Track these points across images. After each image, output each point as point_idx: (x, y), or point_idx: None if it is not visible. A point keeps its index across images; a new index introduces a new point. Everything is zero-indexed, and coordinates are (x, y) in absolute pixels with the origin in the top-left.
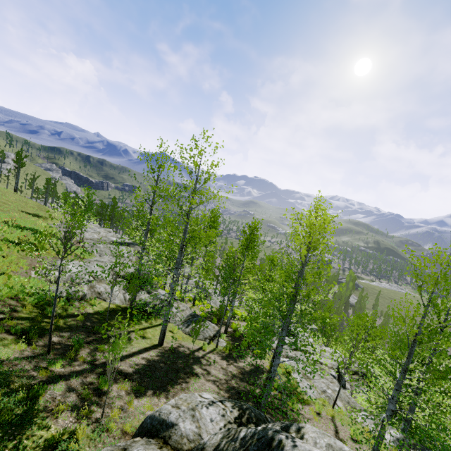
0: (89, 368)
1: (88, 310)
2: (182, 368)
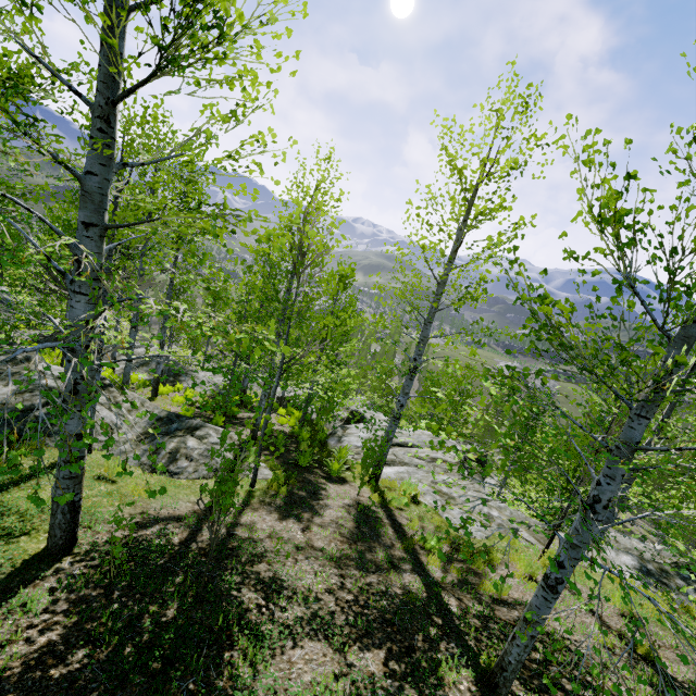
0: None
1: None
2: (182, 627)
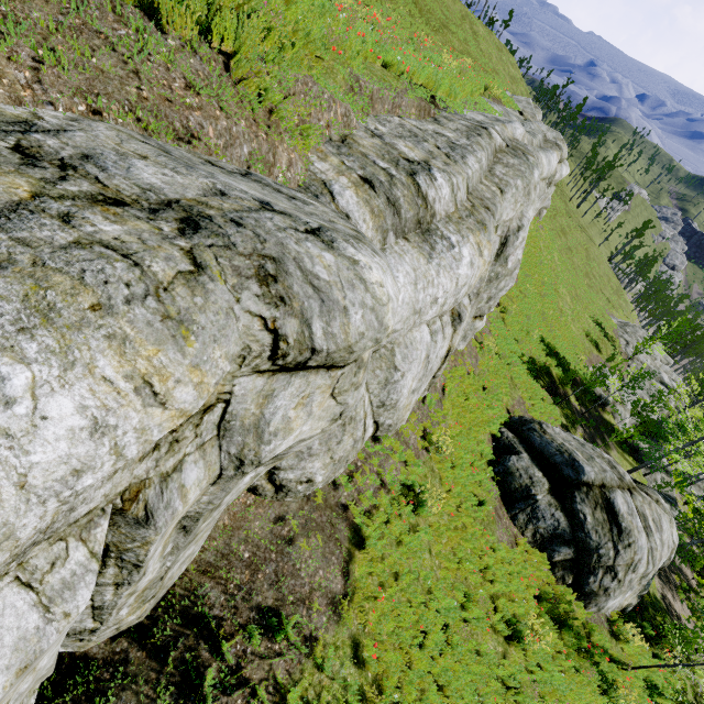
0: (590, 436)
1: (602, 414)
2: None
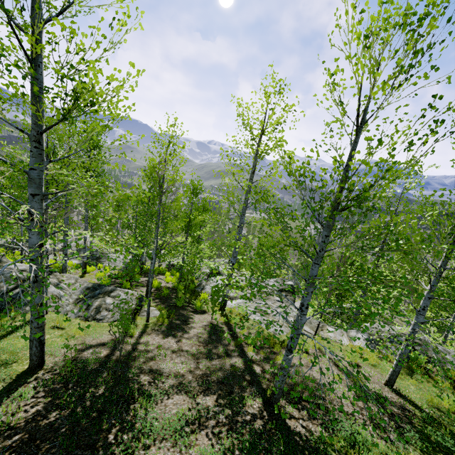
0: None
1: None
2: (108, 396)
